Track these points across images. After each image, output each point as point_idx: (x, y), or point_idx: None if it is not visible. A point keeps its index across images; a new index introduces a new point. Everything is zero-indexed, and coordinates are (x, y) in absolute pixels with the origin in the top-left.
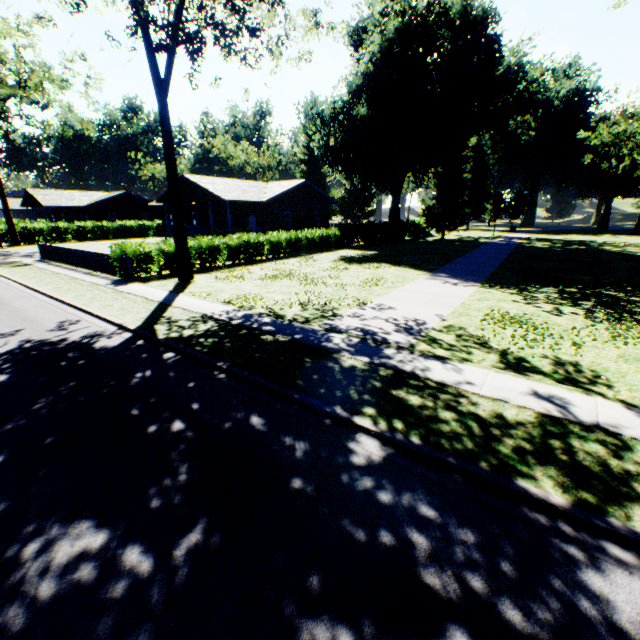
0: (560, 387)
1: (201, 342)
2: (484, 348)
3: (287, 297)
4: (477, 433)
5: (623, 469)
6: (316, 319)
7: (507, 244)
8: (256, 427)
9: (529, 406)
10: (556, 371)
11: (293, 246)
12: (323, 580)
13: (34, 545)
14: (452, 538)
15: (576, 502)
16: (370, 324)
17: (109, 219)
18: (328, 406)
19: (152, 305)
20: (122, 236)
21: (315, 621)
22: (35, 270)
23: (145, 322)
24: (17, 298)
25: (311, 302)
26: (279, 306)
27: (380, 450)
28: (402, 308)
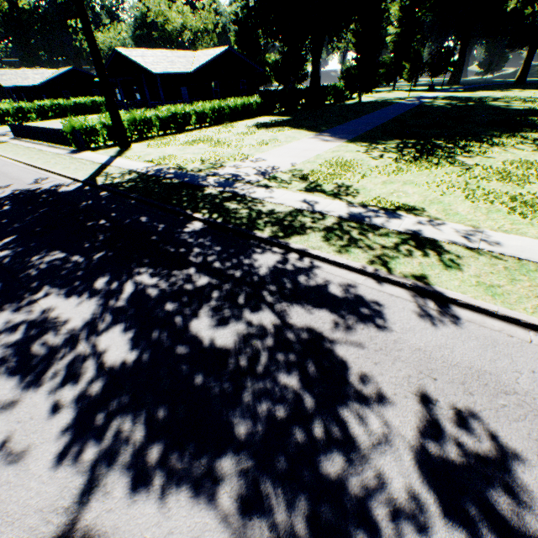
0: (322, 197)
1: (124, 185)
2: (303, 181)
3: (195, 157)
4: (253, 217)
5: (310, 226)
6: (207, 170)
7: (411, 104)
8: (143, 221)
9: (294, 206)
10: (333, 191)
11: (217, 115)
12: (150, 261)
13: (36, 258)
14: (211, 250)
15: (273, 236)
16: (241, 171)
17: (64, 97)
18: (184, 211)
19: (97, 166)
20: (79, 113)
21: (142, 268)
22: (11, 146)
23: (90, 176)
24: (3, 166)
25: (209, 159)
26: (186, 163)
27: (201, 226)
28: (272, 160)
